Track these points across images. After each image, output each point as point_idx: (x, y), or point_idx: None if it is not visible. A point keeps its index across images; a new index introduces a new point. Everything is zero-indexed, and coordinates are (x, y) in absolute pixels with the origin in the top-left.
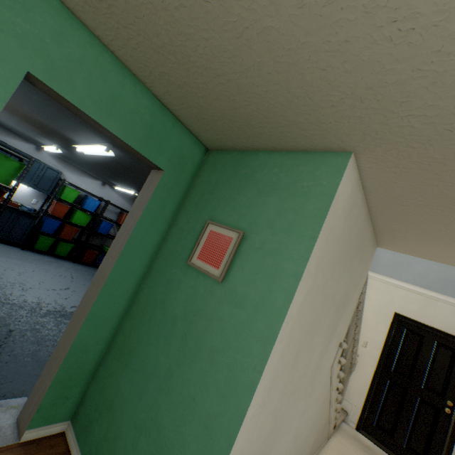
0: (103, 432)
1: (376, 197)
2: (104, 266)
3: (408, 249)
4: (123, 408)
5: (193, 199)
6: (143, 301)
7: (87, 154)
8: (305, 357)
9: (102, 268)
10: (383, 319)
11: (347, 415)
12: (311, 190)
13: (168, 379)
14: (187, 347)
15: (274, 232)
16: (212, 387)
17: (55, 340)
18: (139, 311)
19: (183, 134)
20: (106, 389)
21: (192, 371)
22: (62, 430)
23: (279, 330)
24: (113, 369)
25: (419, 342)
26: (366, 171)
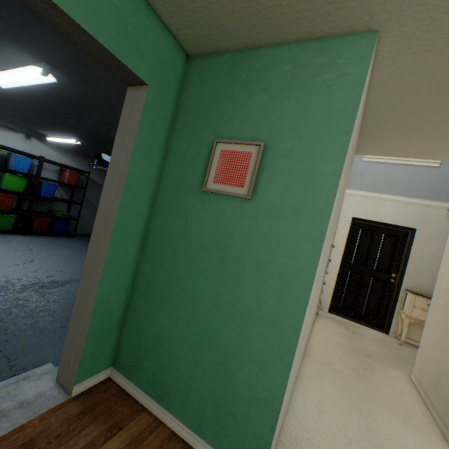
0: (156, 364)
1: (379, 92)
2: (103, 213)
3: (385, 150)
4: (171, 338)
5: (187, 120)
6: (158, 241)
7: (6, 88)
8: (325, 255)
9: (101, 215)
10: (343, 225)
11: (321, 304)
12: (335, 83)
13: (215, 301)
14: (227, 268)
15: (301, 136)
16: (266, 293)
17: (49, 310)
18: (157, 252)
19: (160, 32)
20: (145, 329)
21: (240, 287)
22: (107, 376)
23: (326, 227)
24: (145, 311)
25: (371, 237)
26: (383, 57)
